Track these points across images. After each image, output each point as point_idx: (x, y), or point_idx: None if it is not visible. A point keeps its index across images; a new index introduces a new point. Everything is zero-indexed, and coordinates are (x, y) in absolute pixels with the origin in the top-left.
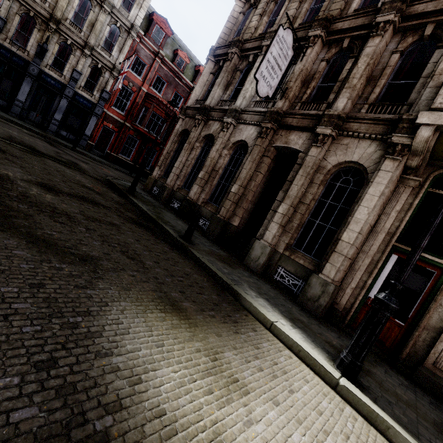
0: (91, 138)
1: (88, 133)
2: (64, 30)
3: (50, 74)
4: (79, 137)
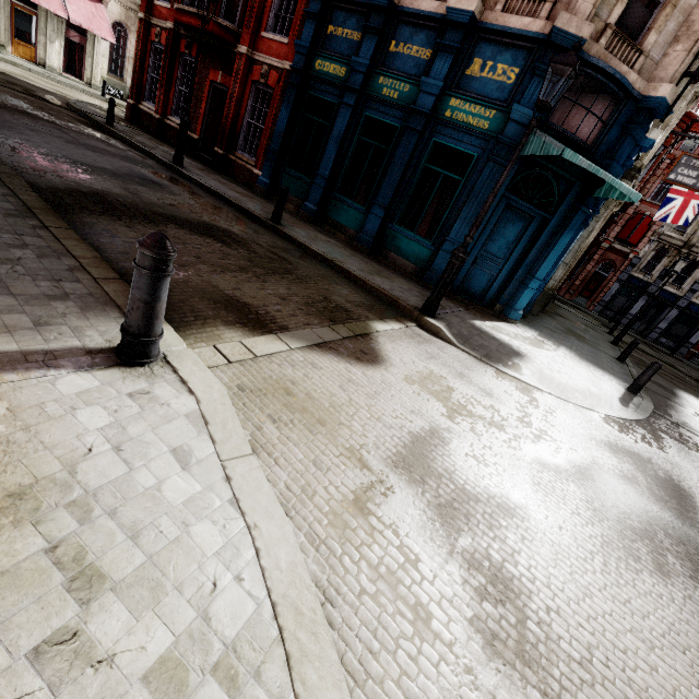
0: (695, 345)
1: (693, 341)
2: (695, 250)
3: (667, 289)
4: (680, 344)
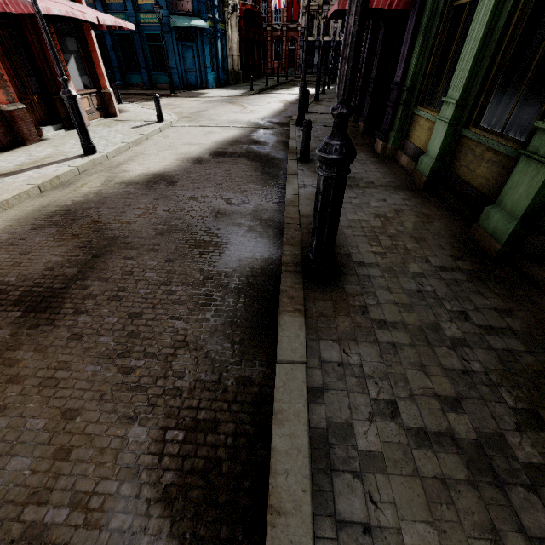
0: None
1: None
2: (325, 8)
3: (324, 40)
4: None
